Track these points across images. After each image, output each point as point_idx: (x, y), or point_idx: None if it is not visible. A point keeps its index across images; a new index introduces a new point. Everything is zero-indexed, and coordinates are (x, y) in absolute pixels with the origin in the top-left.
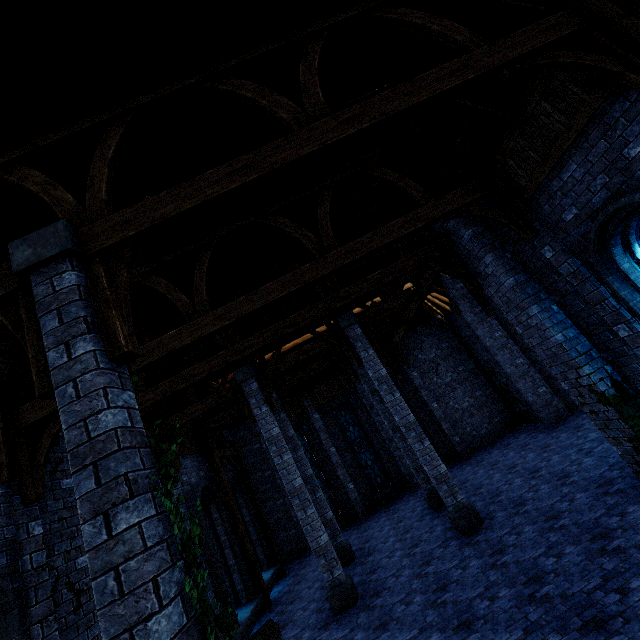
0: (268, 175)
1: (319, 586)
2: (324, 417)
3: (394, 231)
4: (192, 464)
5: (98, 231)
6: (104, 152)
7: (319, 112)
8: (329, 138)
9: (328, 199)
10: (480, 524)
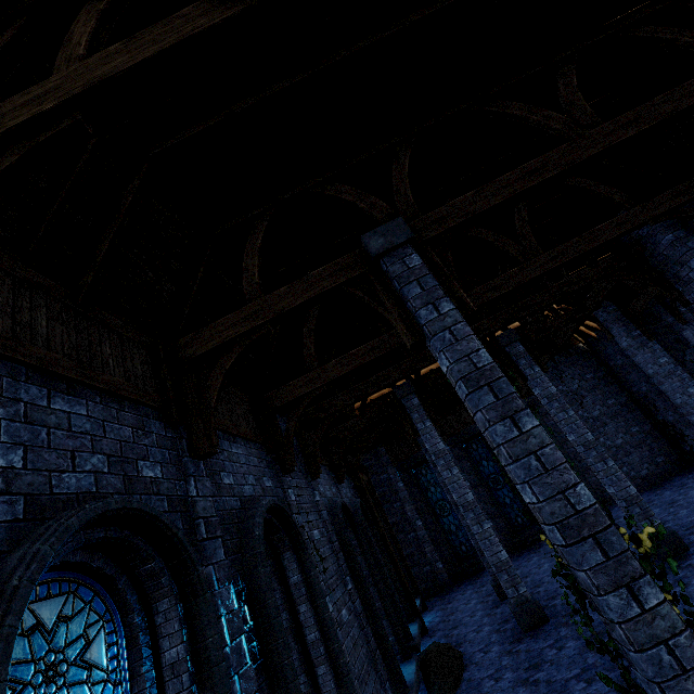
0: (559, 174)
1: (483, 614)
2: (454, 450)
3: (602, 235)
4: (344, 480)
5: (422, 225)
6: (400, 167)
7: (591, 121)
8: (612, 140)
9: (525, 209)
10: (685, 551)
